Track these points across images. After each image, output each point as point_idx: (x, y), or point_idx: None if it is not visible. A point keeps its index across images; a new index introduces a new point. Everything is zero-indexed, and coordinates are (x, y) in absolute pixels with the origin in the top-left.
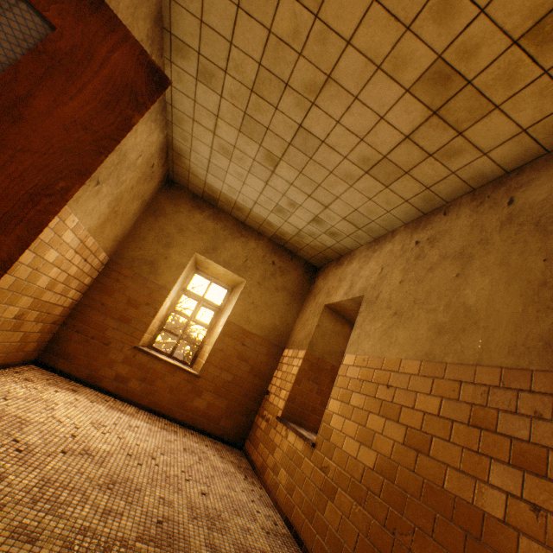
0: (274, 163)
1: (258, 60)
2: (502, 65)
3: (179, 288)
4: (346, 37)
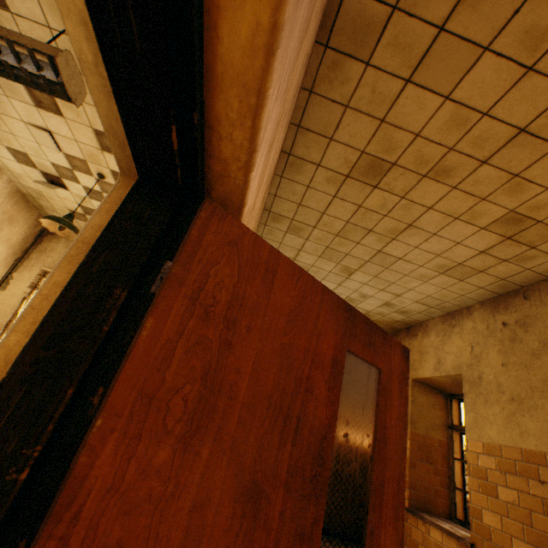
0: (349, 273)
1: (346, 220)
2: None
3: None
4: (427, 205)
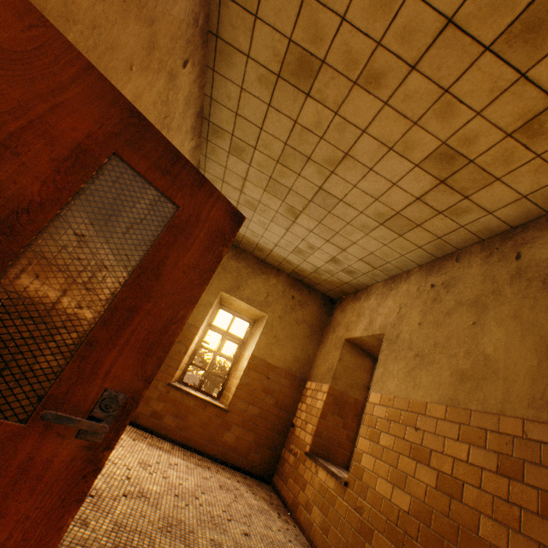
0: (295, 215)
1: (284, 141)
2: (499, 150)
3: (206, 324)
4: (361, 127)
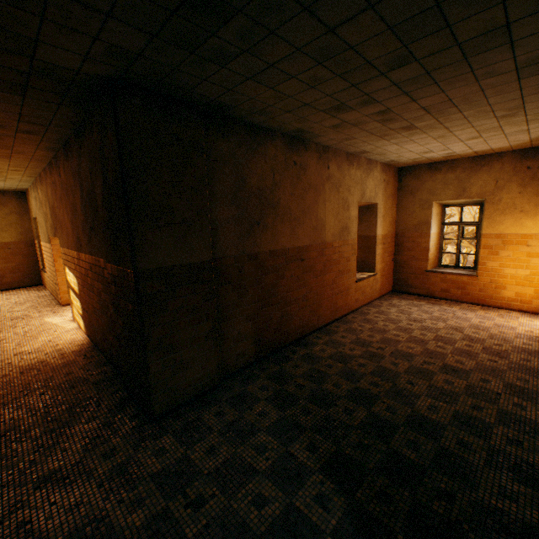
0: None
1: None
2: None
3: None
4: None
